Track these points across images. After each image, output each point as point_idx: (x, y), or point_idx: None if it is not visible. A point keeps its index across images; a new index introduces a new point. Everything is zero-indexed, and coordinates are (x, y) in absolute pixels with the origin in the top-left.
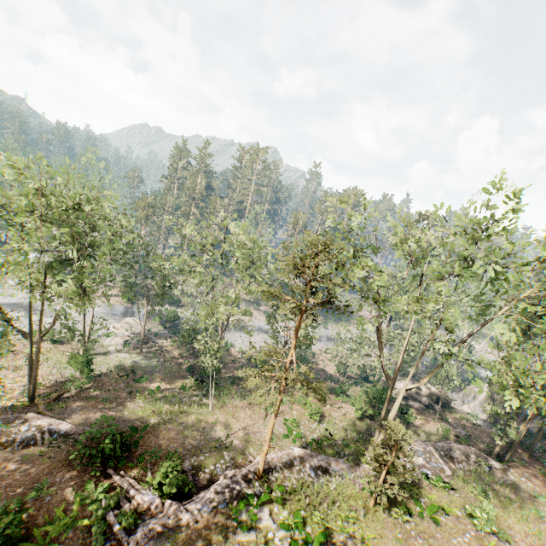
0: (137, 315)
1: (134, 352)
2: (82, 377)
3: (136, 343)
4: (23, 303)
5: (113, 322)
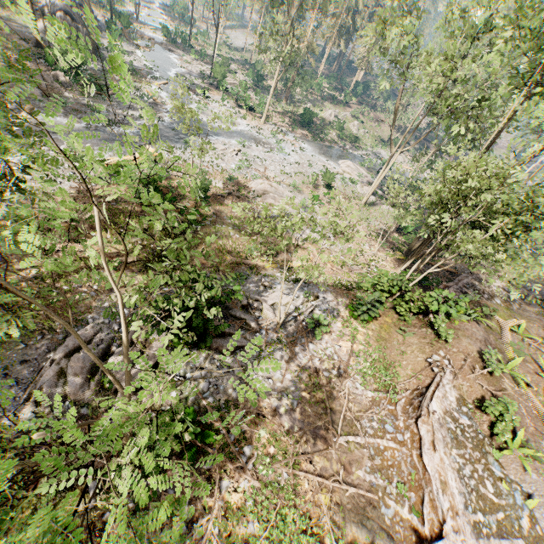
0: (340, 156)
1: (388, 204)
2: (392, 231)
3: (381, 193)
4: (242, 131)
5: (335, 165)
